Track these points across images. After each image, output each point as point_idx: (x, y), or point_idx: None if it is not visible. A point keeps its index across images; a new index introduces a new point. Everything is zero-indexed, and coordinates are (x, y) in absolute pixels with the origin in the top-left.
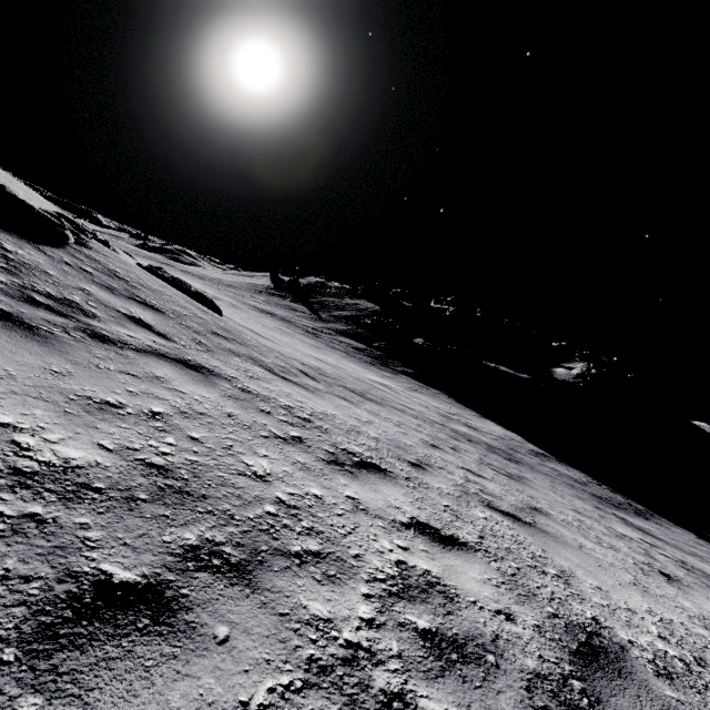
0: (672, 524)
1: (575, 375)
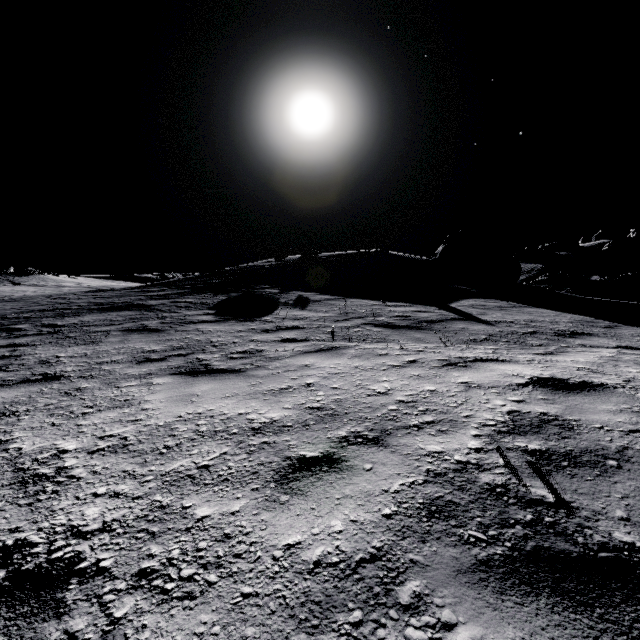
0: None
1: None
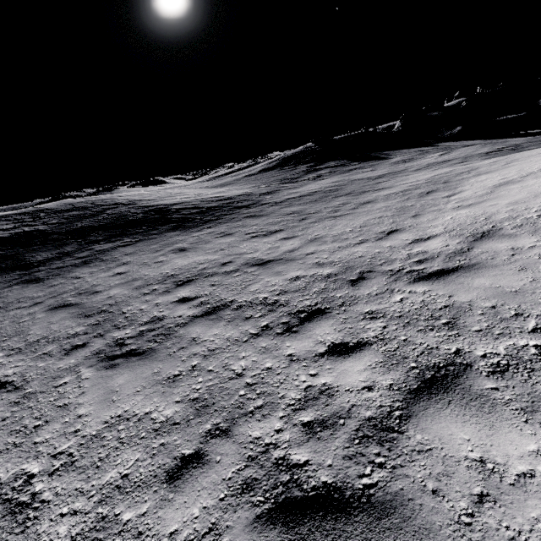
0: None
1: None
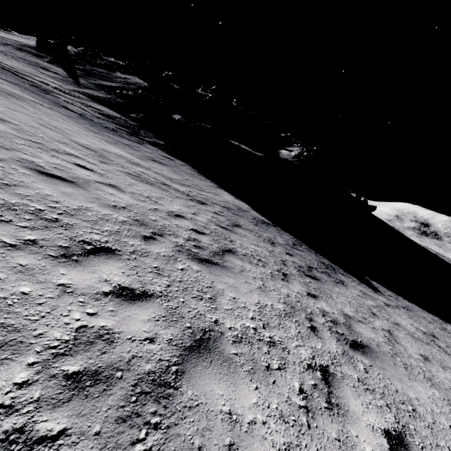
0: (345, 273)
1: (293, 156)
